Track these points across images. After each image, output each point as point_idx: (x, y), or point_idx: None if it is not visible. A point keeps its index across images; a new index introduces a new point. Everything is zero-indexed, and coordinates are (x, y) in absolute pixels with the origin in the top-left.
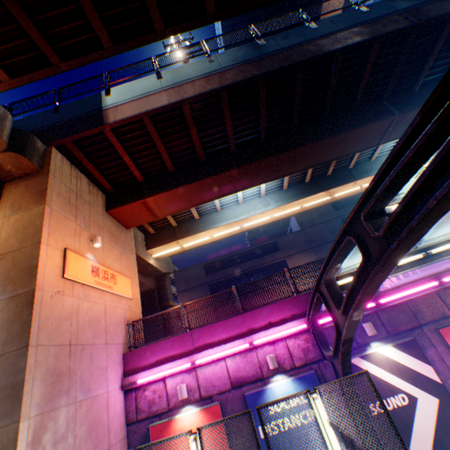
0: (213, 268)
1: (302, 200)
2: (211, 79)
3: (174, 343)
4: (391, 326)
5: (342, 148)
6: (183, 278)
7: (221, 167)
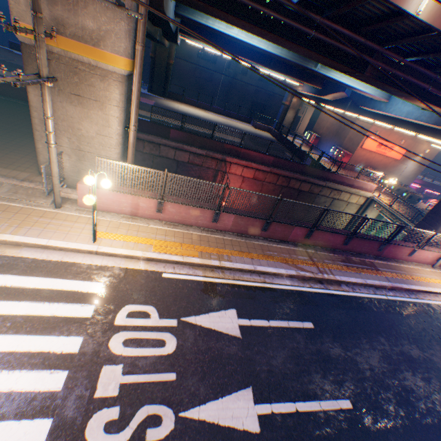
0: None
1: None
2: None
3: None
4: (425, 194)
5: None
6: None
7: None
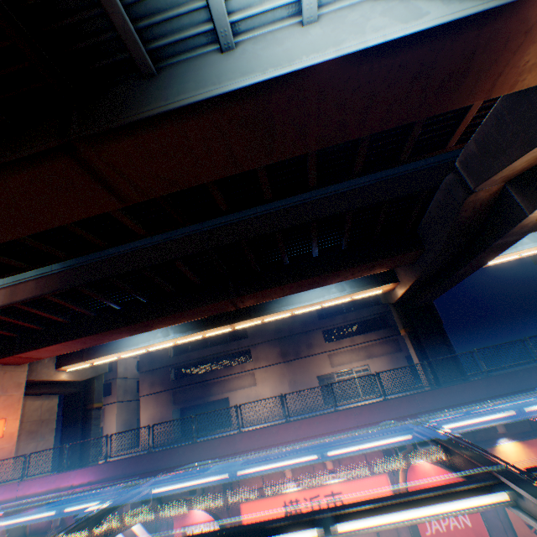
0: (181, 348)
1: (201, 332)
2: (40, 282)
3: (6, 490)
4: None
5: (196, 314)
6: (148, 357)
7: (80, 331)
